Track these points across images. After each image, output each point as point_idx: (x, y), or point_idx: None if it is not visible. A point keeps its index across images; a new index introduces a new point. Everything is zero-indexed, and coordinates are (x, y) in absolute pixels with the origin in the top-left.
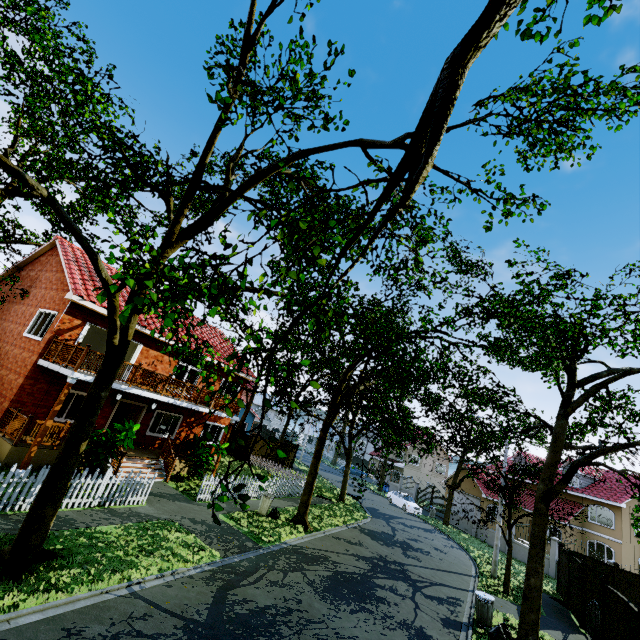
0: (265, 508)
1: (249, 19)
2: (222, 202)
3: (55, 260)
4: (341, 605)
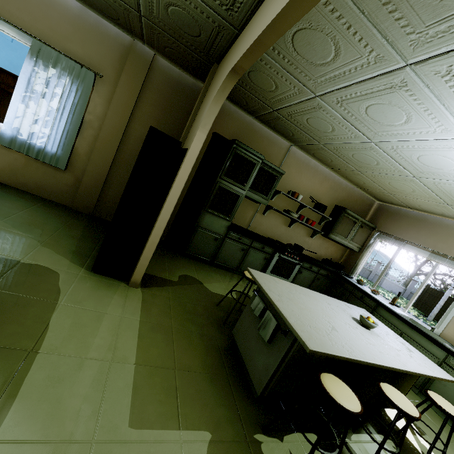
0: None
1: None
2: None
3: None
4: None
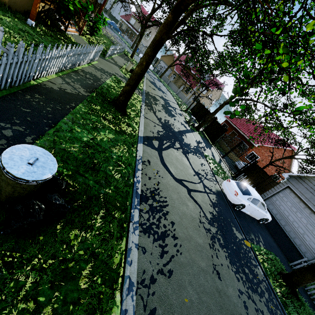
0: (130, 69)
1: None
2: None
3: None
4: (172, 118)
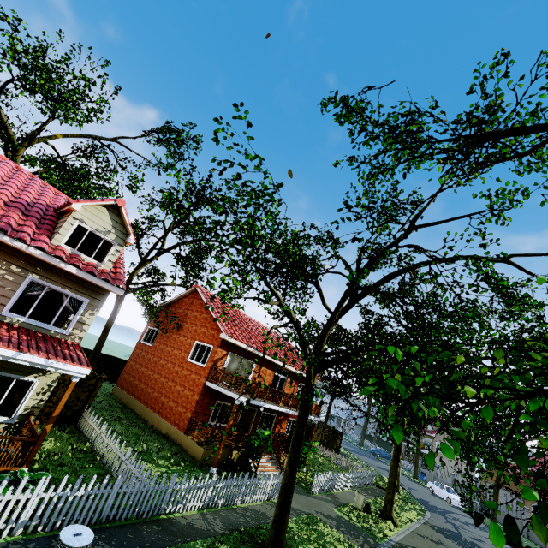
0: (360, 503)
1: (420, 213)
2: (363, 293)
3: (197, 302)
4: None
